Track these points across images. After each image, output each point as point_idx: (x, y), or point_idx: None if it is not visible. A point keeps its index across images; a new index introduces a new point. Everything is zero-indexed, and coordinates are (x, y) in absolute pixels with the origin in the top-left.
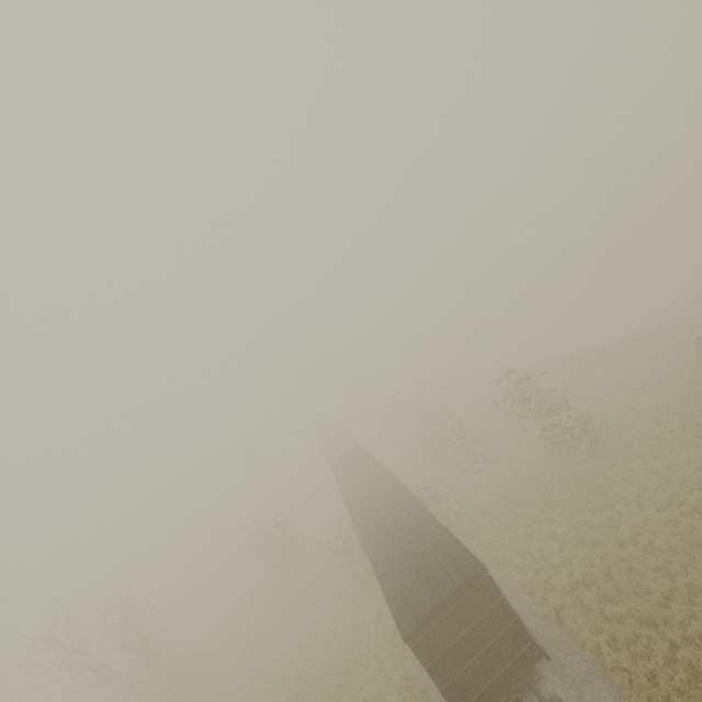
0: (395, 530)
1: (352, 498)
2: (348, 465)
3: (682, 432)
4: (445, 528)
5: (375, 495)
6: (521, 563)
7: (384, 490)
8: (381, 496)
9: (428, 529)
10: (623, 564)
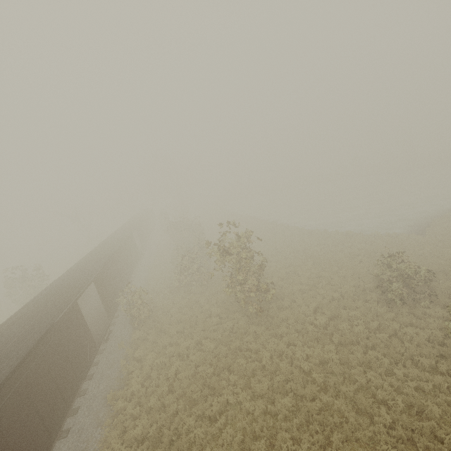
0: (2, 337)
1: (55, 282)
2: (95, 252)
3: (324, 330)
4: (18, 362)
5: (58, 289)
6: (135, 390)
7: (66, 288)
8: (58, 292)
9: (10, 354)
10: (188, 439)
